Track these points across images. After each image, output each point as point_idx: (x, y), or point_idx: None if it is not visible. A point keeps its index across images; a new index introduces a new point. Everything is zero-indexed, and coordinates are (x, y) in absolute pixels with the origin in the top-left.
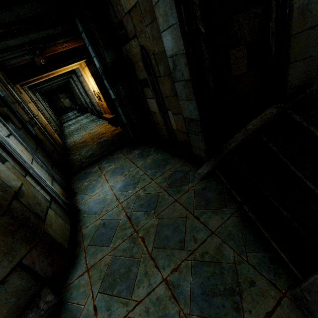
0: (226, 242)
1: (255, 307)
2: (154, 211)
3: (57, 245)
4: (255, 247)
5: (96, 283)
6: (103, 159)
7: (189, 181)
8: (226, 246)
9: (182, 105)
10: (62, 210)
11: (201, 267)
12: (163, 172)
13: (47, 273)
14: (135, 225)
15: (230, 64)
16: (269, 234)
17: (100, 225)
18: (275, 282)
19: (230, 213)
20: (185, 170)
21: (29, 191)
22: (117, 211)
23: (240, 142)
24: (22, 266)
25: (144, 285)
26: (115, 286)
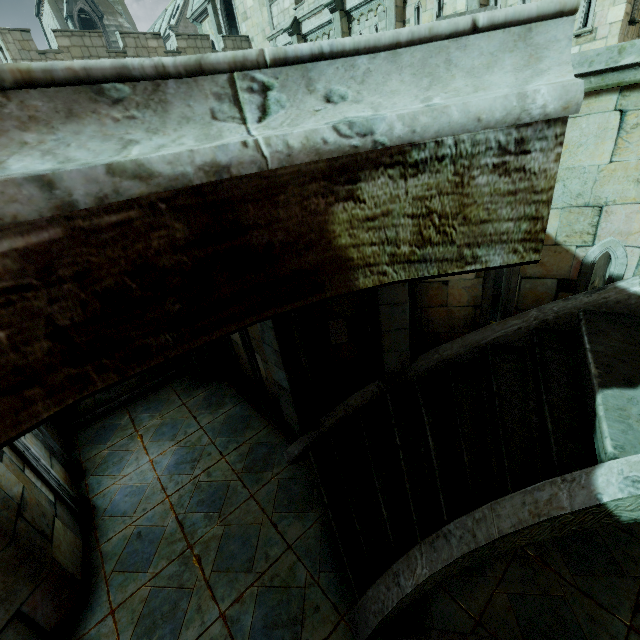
0: (301, 560)
1: (313, 635)
2: (220, 513)
3: (68, 578)
4: (330, 565)
5: (126, 630)
6: (140, 401)
7: (274, 464)
8: (300, 565)
9: (271, 366)
10: (70, 513)
11: (268, 594)
12: (240, 443)
13: (51, 622)
14: (190, 537)
15: (329, 333)
16: (344, 550)
17: (132, 536)
18: (338, 605)
19: (314, 519)
20: (271, 443)
21: (31, 496)
22: (162, 511)
23: (339, 420)
24: (20, 615)
25: (196, 625)
26: (154, 631)
